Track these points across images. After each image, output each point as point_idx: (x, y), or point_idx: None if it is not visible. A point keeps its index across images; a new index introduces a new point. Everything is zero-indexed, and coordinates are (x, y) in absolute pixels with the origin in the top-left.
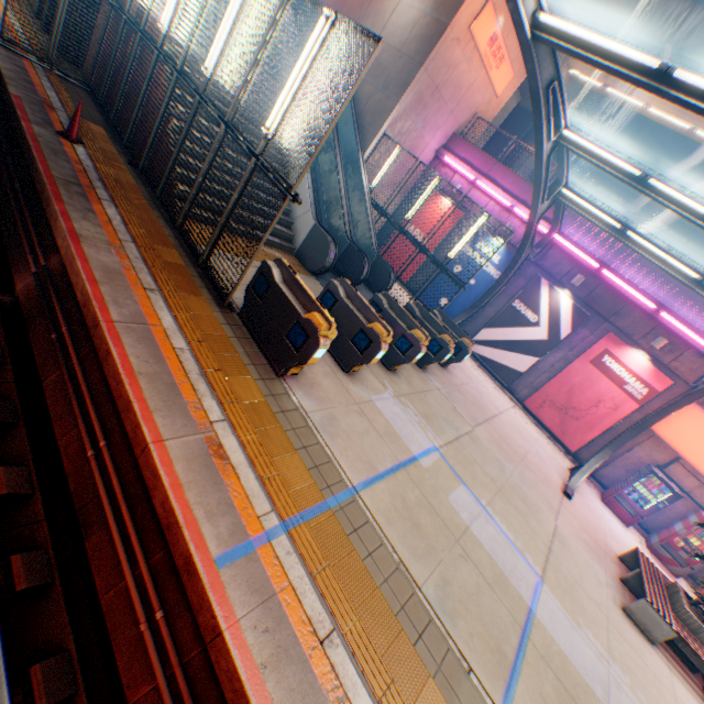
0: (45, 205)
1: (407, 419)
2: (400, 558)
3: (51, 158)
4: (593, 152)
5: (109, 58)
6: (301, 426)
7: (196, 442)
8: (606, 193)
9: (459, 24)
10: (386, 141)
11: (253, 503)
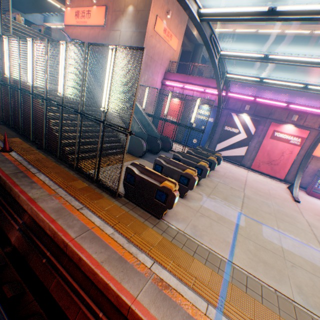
0: (9, 190)
1: (220, 205)
2: (274, 288)
3: (2, 165)
4: (237, 55)
5: (8, 106)
6: (185, 240)
7: (150, 287)
8: (231, 68)
9: (149, 30)
10: (140, 87)
11: (197, 306)
